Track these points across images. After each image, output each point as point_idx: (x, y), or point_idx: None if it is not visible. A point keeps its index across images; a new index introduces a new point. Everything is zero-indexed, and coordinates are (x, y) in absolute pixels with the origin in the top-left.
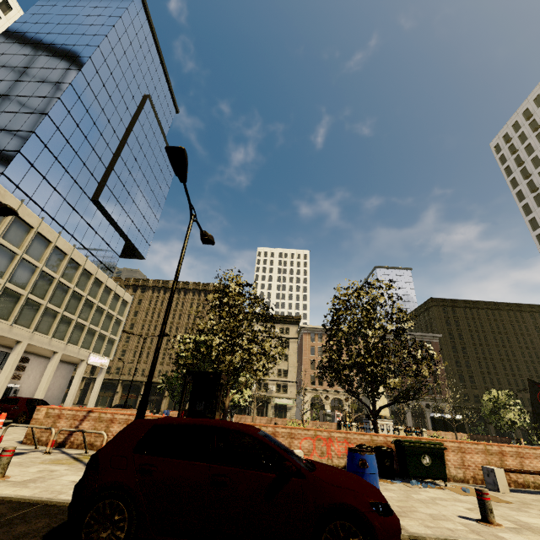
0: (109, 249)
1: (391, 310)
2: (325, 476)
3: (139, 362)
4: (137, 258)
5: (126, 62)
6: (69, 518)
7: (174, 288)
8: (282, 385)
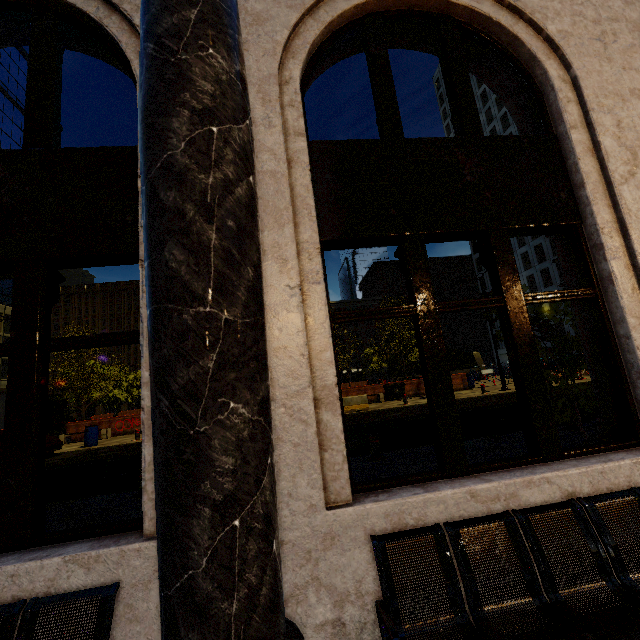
0: None
1: None
2: None
3: None
4: None
5: None
6: None
7: None
8: None
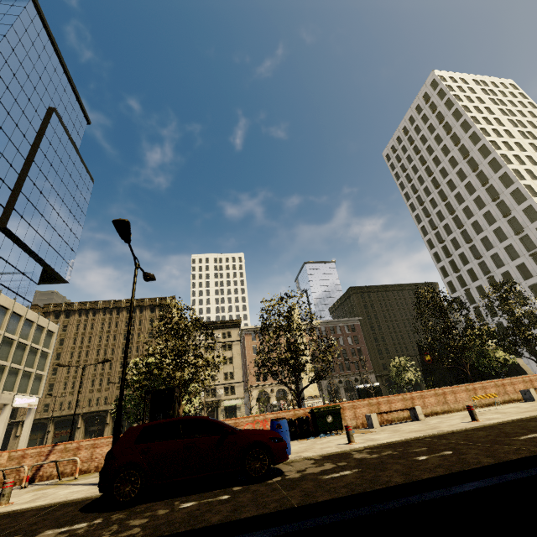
0: (24, 278)
1: (305, 312)
2: (247, 431)
3: (72, 394)
4: (58, 283)
5: (23, 74)
6: (102, 488)
7: (129, 328)
8: (229, 387)
